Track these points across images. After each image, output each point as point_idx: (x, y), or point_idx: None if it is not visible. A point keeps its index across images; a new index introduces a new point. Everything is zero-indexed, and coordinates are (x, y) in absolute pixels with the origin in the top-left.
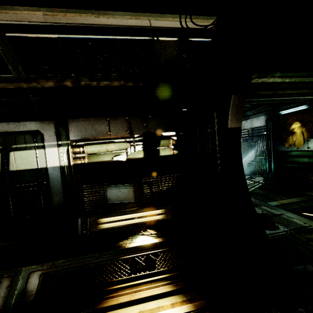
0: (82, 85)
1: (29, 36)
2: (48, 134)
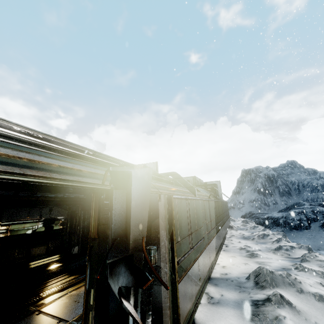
0: (38, 199)
1: None
2: None
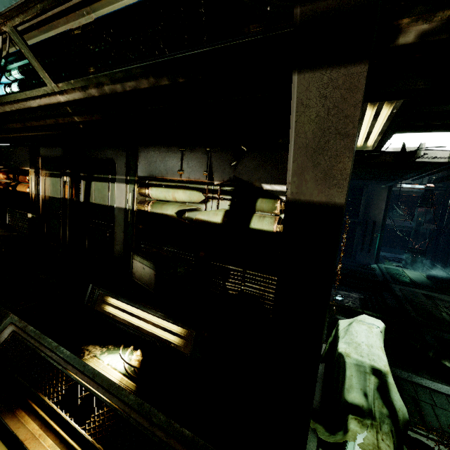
0: (108, 93)
1: (72, 29)
2: (119, 165)
